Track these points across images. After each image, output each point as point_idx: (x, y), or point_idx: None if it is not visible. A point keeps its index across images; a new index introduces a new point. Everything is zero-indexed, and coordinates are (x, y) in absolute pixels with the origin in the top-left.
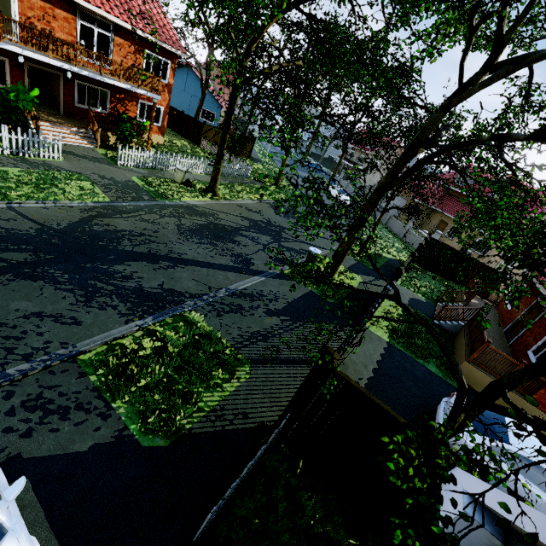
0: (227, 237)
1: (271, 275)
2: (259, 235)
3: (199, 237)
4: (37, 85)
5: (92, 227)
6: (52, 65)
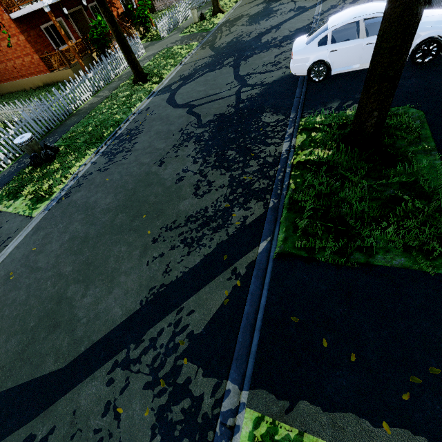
0: (270, 12)
1: (322, 2)
2: (280, 2)
3: (260, 20)
4: (64, 42)
5: (220, 47)
6: (74, 3)
